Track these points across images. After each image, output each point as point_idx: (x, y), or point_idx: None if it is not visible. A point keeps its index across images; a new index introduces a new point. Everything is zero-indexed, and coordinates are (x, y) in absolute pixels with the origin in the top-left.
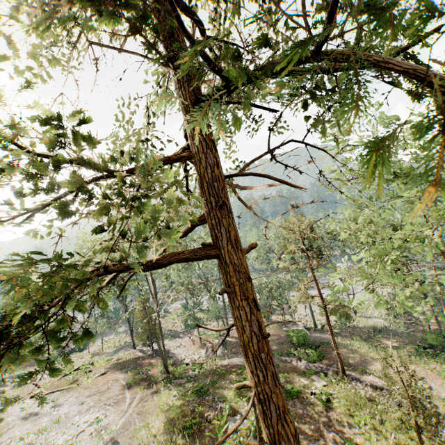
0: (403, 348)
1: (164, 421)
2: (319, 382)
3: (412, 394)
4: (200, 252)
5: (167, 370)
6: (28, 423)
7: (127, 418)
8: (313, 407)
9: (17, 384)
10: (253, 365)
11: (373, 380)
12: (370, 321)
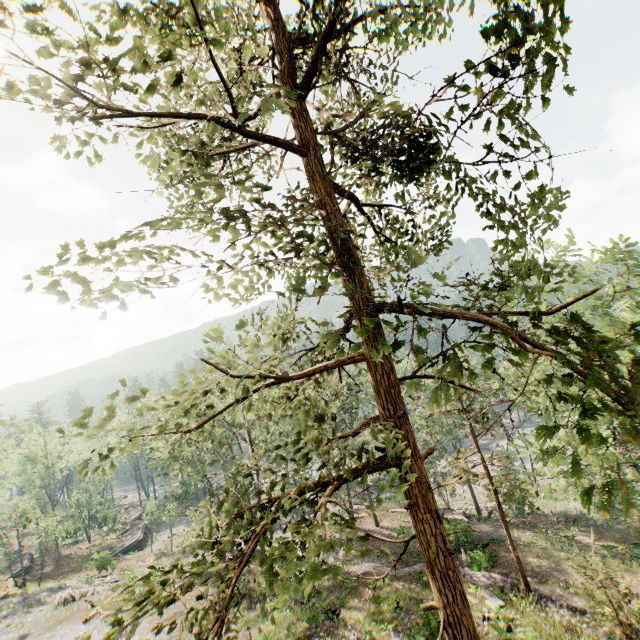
0: (611, 548)
1: None
2: (493, 600)
3: (625, 619)
4: (381, 463)
5: None
6: None
7: None
8: (489, 639)
9: (61, 601)
10: (440, 583)
11: (571, 598)
12: (560, 505)
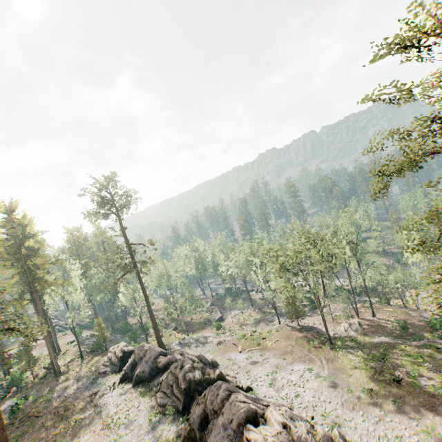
0: None
1: (362, 375)
2: None
3: None
4: None
5: (331, 342)
6: (258, 367)
7: (329, 371)
8: None
9: (217, 343)
10: None
11: None
12: None
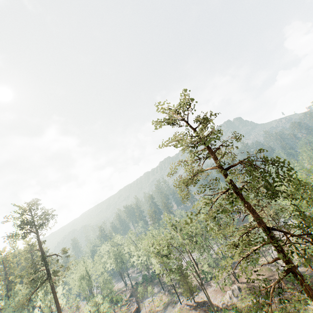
0: None
1: None
2: None
3: None
4: (287, 271)
5: None
6: None
7: None
8: None
9: None
10: None
11: None
12: None
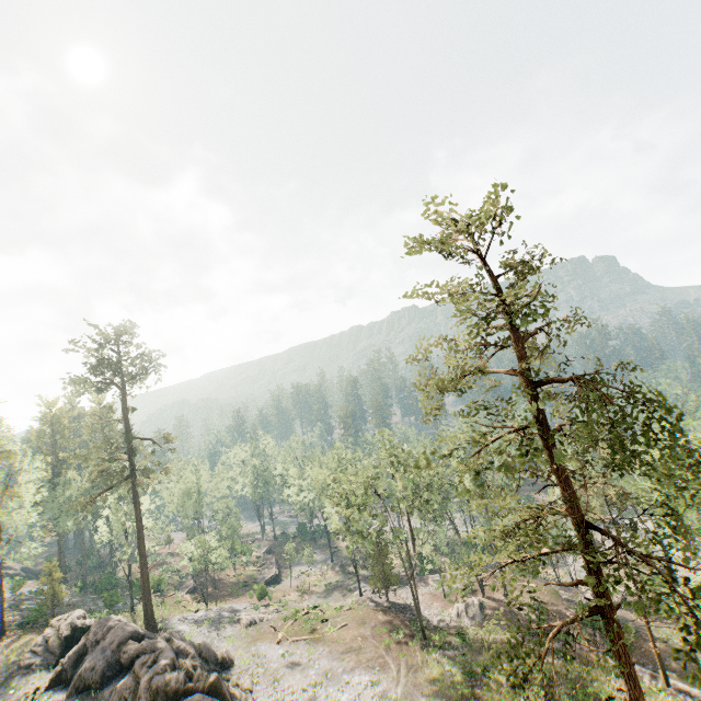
0: None
1: (451, 698)
2: None
3: None
4: (596, 611)
5: (424, 636)
6: (297, 672)
7: (404, 688)
8: None
9: (248, 623)
10: (629, 678)
11: None
12: None
